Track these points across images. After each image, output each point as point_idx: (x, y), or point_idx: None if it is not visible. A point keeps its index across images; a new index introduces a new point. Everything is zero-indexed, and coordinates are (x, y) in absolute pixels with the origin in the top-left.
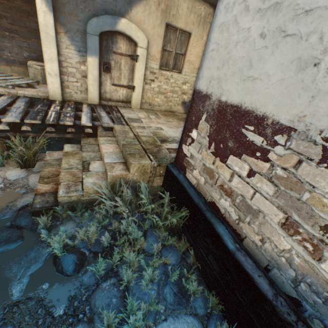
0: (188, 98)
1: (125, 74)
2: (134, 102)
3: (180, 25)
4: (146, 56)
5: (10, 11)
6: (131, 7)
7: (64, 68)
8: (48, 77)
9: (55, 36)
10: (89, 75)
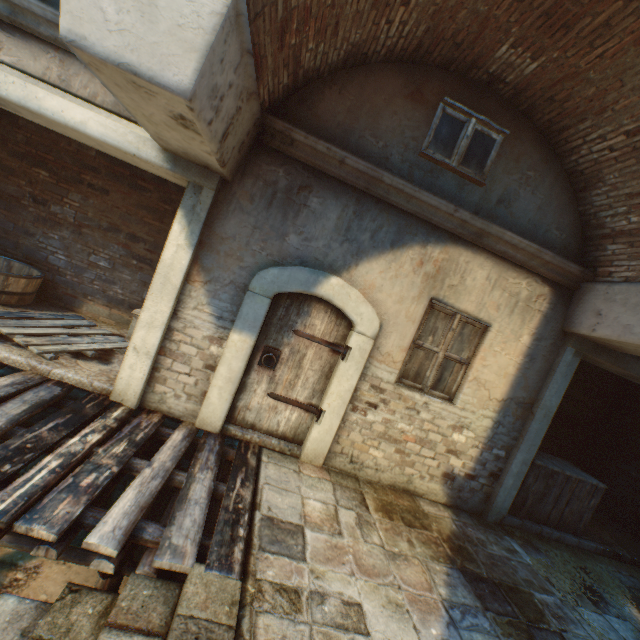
0: (465, 466)
1: (309, 378)
2: (311, 447)
3: (464, 305)
4: (370, 351)
5: (157, 234)
6: (359, 260)
7: (173, 342)
8: (131, 353)
9: (181, 284)
10: (222, 366)
